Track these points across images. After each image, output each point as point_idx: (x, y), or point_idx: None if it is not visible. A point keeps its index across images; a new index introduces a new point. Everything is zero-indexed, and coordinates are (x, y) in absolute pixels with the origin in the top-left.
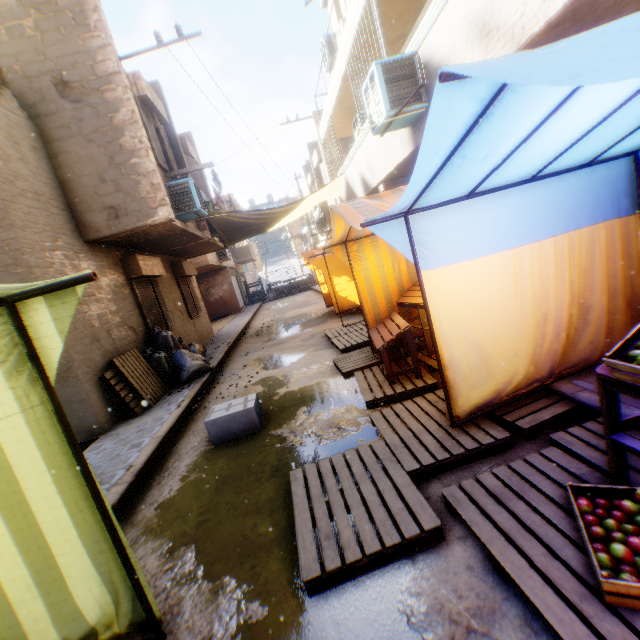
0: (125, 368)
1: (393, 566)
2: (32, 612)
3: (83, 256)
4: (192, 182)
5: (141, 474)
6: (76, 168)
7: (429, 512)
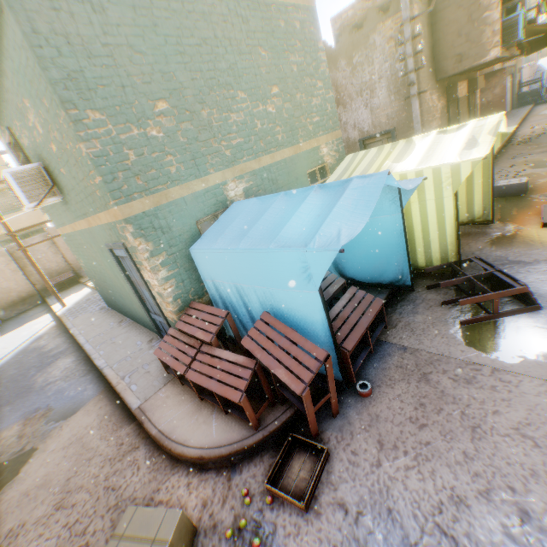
0: None
1: None
2: (461, 210)
3: (433, 92)
4: (521, 15)
5: None
6: (444, 31)
7: None
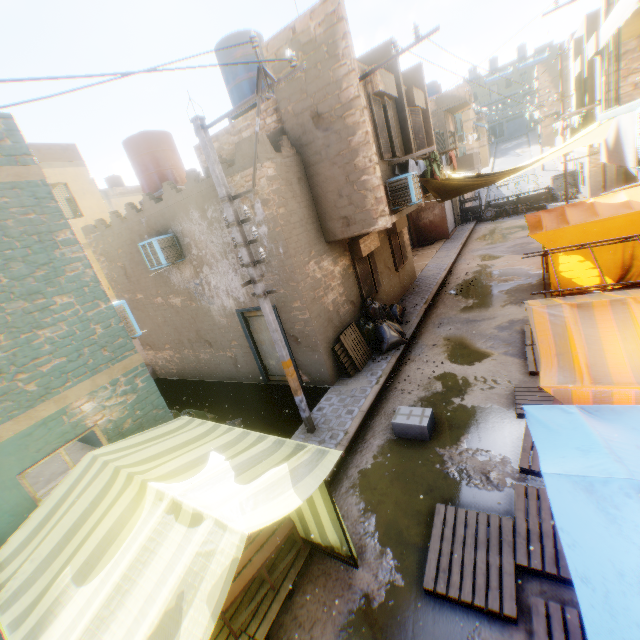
0: (346, 342)
1: (476, 613)
2: (313, 529)
3: (324, 256)
4: (410, 177)
5: (352, 441)
6: (323, 186)
7: (512, 603)
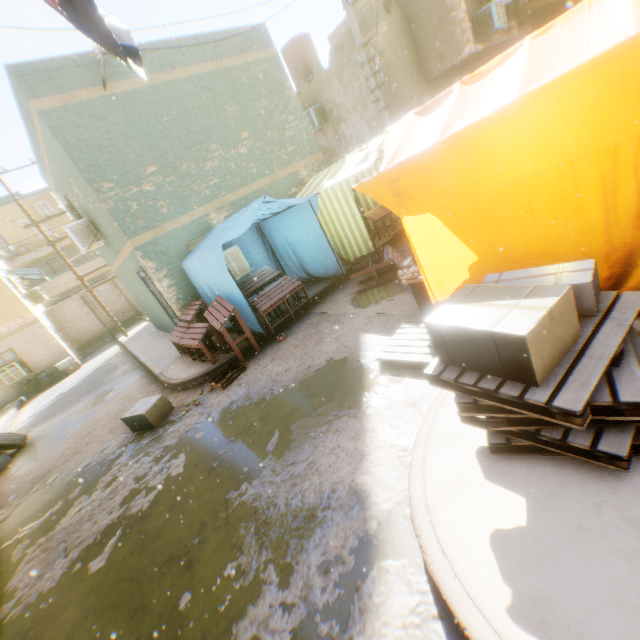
0: None
1: None
2: None
3: (425, 95)
4: (493, 6)
5: None
6: (422, 36)
7: None
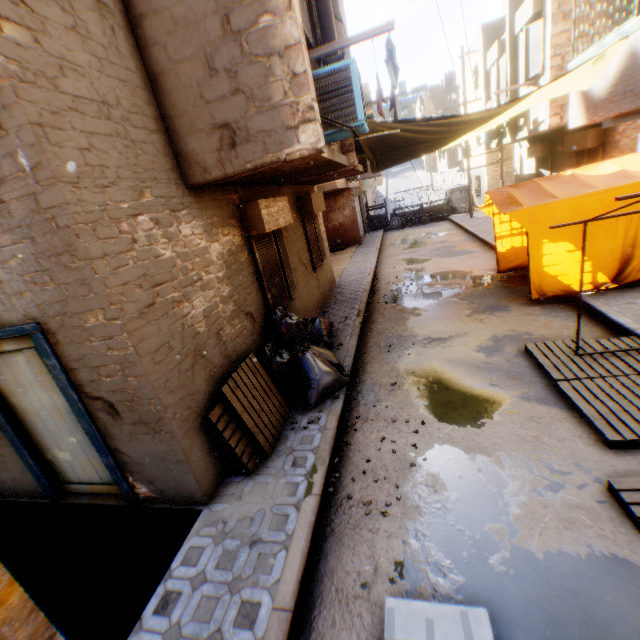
0: (237, 397)
1: None
2: None
3: (183, 214)
4: (355, 68)
5: None
6: (169, 47)
7: None
